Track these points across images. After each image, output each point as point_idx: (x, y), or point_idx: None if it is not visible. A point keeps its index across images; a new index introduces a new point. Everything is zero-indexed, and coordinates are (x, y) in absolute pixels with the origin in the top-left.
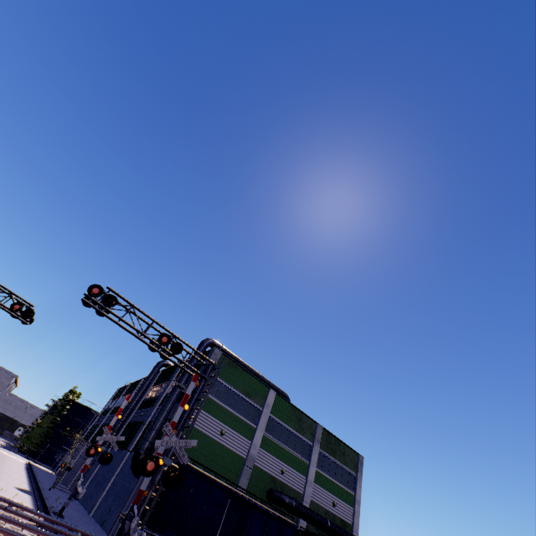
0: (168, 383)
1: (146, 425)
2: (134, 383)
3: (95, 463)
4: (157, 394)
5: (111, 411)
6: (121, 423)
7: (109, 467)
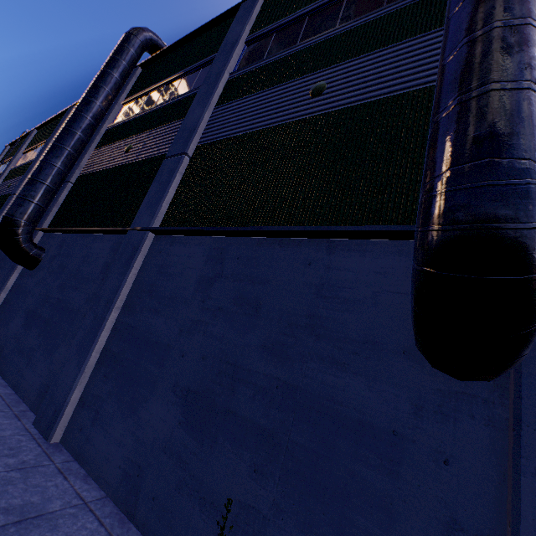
0: (224, 48)
1: (190, 157)
2: (48, 125)
3: (2, 265)
4: (164, 101)
5: (6, 176)
6: (60, 168)
7: (62, 277)
